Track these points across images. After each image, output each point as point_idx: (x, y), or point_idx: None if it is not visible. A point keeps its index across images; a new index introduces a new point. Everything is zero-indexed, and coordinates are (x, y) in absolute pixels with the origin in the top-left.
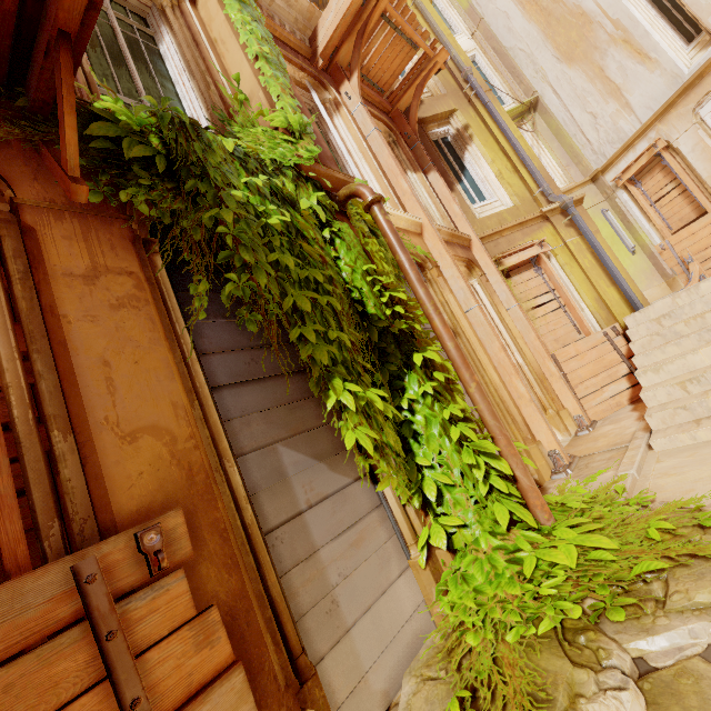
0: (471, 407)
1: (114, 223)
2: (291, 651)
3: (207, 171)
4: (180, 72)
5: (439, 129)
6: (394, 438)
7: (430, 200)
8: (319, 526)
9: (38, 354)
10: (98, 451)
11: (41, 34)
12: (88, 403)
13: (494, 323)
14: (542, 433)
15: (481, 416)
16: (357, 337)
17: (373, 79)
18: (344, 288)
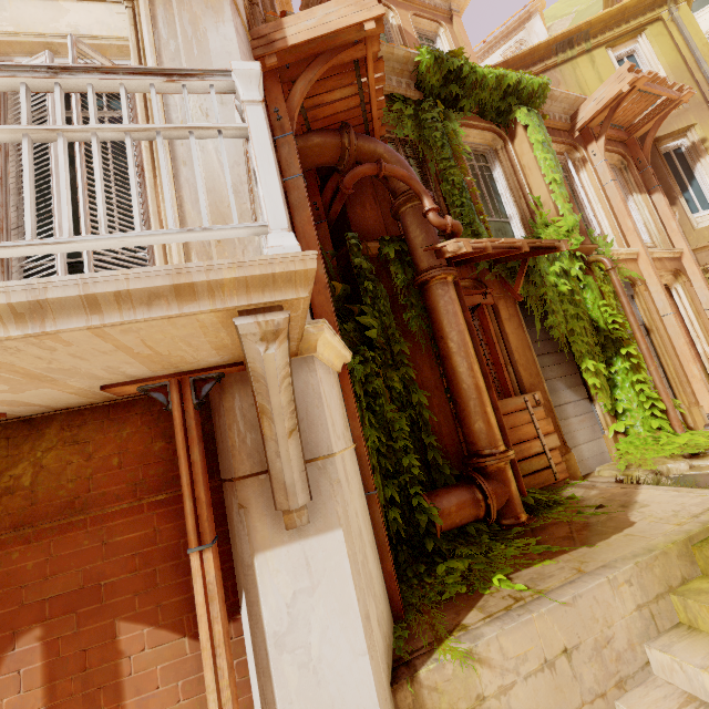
0: (649, 377)
1: (510, 297)
2: (563, 440)
3: (538, 270)
4: (505, 190)
5: (673, 143)
6: (606, 385)
7: (650, 218)
8: (569, 411)
9: (501, 344)
10: (520, 372)
11: (517, 255)
12: (516, 359)
13: (690, 320)
14: (705, 401)
15: (654, 382)
16: (593, 339)
17: (616, 123)
18: (588, 314)
